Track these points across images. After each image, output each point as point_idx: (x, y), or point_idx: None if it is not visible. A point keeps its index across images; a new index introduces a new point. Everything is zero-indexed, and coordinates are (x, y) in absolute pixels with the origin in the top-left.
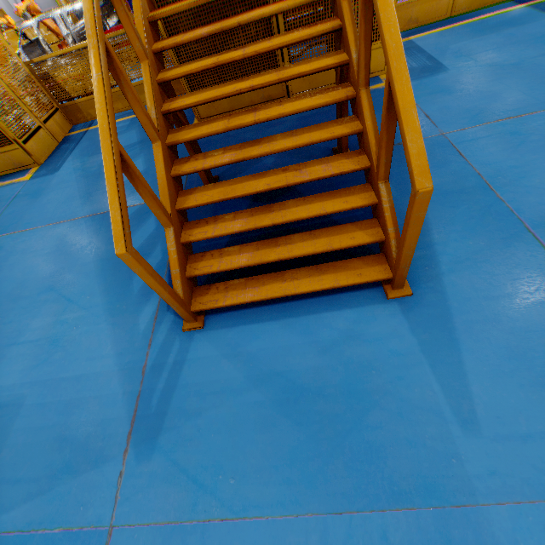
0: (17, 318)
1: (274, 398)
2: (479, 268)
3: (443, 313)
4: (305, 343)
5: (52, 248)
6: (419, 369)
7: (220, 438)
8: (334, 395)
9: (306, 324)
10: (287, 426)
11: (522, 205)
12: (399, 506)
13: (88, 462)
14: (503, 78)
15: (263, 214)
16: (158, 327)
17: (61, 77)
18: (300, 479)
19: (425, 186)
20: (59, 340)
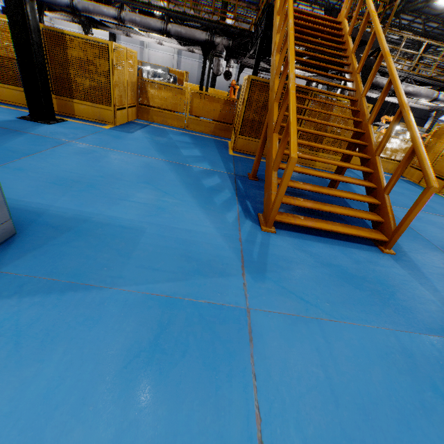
0: (122, 187)
1: (337, 274)
2: (423, 255)
3: (414, 266)
4: (344, 257)
5: (140, 165)
6: (413, 283)
7: (310, 283)
8: (372, 282)
9: (342, 250)
10: (351, 288)
11: (431, 239)
12: (433, 334)
13: (214, 273)
14: (398, 195)
15: (320, 188)
16: (243, 224)
17: (152, 93)
18: (370, 312)
19: (434, 185)
20: (164, 208)
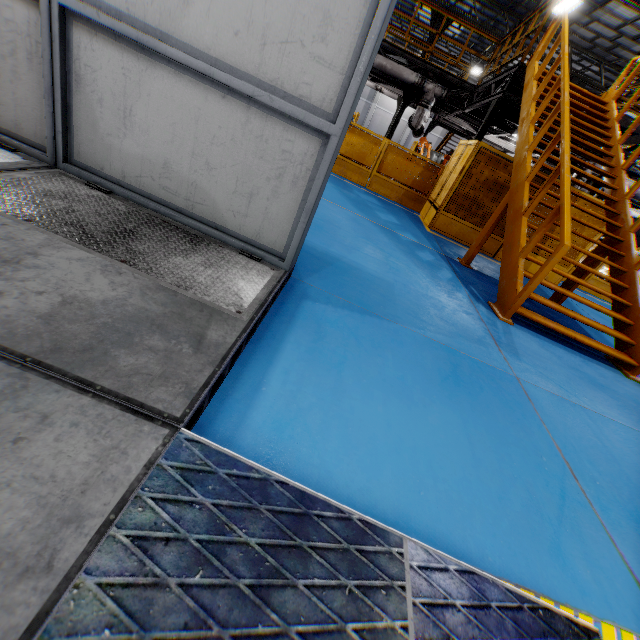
0: (347, 237)
1: (586, 379)
2: None
3: None
4: (589, 368)
5: (348, 218)
6: None
7: (564, 378)
8: (623, 397)
9: (584, 361)
10: (603, 394)
11: None
12: None
13: (474, 340)
14: None
15: (565, 290)
16: (478, 307)
17: None
18: (627, 418)
19: None
20: (397, 269)
